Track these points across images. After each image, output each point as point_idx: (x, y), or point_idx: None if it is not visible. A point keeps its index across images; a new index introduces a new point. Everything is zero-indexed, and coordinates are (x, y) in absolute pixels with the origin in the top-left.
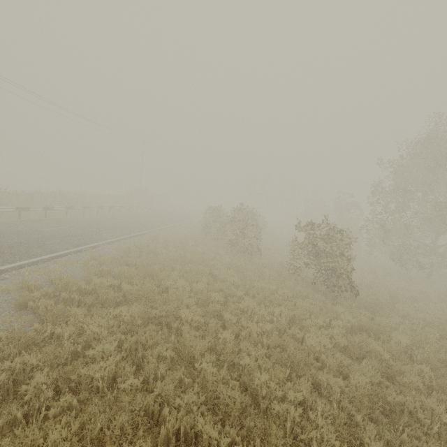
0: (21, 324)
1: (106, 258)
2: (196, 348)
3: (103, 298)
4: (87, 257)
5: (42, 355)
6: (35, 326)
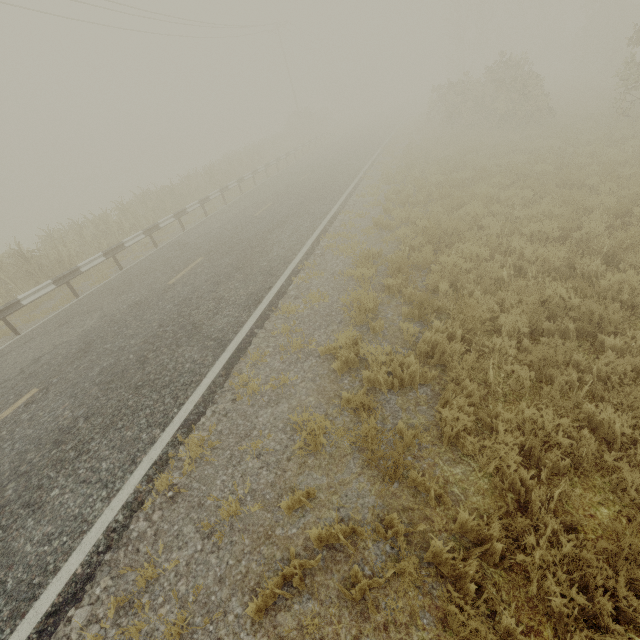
0: (420, 210)
1: (393, 175)
2: (578, 176)
3: (458, 183)
4: (384, 177)
5: (478, 202)
6: (439, 204)
